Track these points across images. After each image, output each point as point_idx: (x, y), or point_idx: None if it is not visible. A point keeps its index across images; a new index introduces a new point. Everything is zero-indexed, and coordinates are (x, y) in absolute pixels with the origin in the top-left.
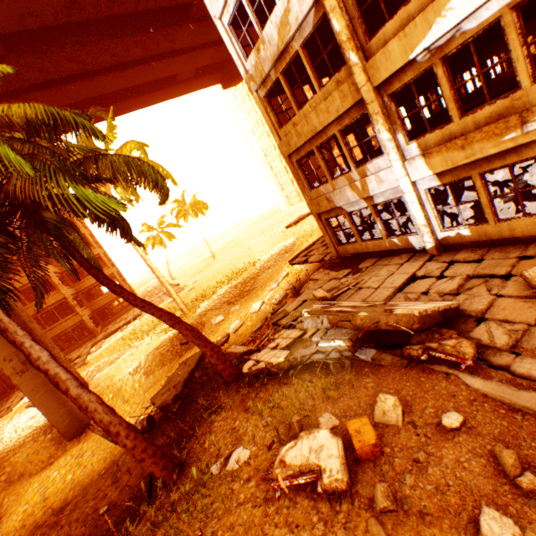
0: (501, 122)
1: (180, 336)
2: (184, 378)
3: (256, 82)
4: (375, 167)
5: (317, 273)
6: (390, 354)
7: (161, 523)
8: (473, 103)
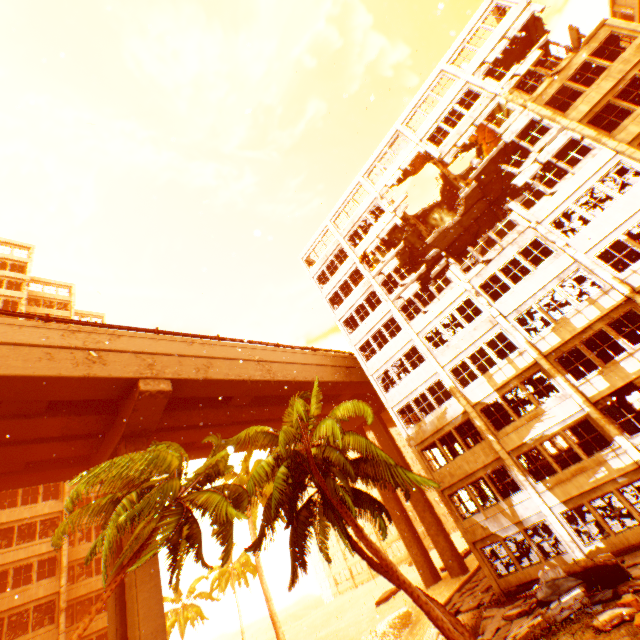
0: (583, 473)
1: None
2: None
3: (416, 440)
4: (518, 498)
5: (487, 610)
6: (611, 600)
7: None
8: (539, 475)
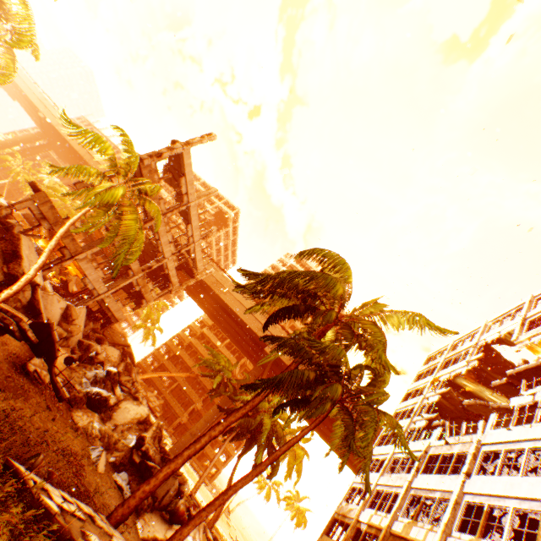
0: None
1: None
2: None
3: (338, 509)
4: None
5: None
6: None
7: None
8: None
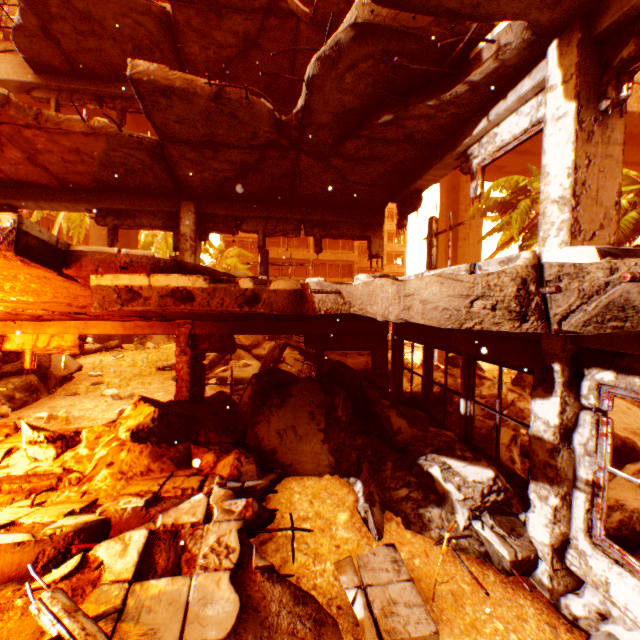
0: None
1: None
2: None
3: None
4: None
5: None
6: None
7: None
8: None
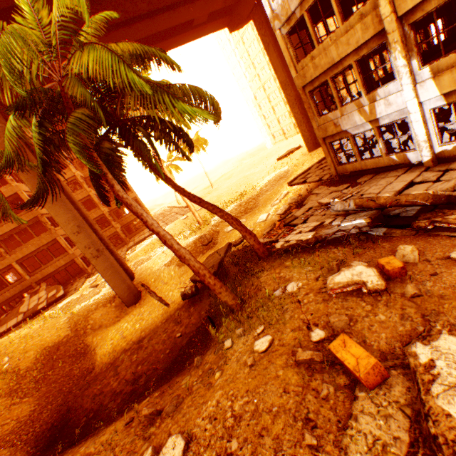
0: None
1: (201, 240)
2: (217, 262)
3: (281, 20)
4: (385, 92)
5: (318, 189)
6: (399, 229)
7: (242, 323)
8: None
